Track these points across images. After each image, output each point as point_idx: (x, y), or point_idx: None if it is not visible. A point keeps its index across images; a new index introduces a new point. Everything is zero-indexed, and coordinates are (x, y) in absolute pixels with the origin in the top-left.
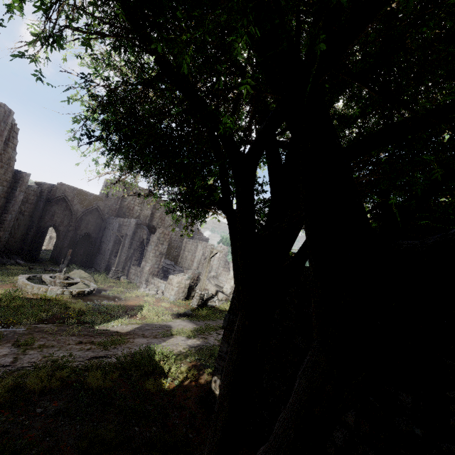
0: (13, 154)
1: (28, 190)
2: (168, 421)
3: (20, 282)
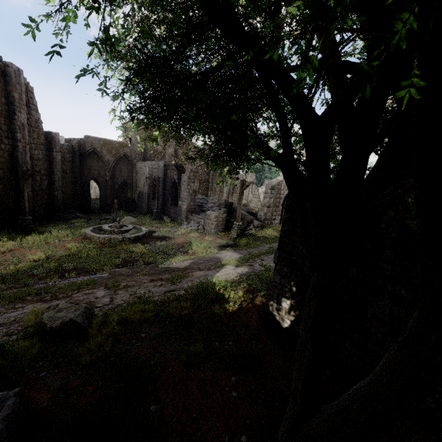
0: (38, 116)
1: (62, 149)
2: (239, 336)
3: (88, 235)
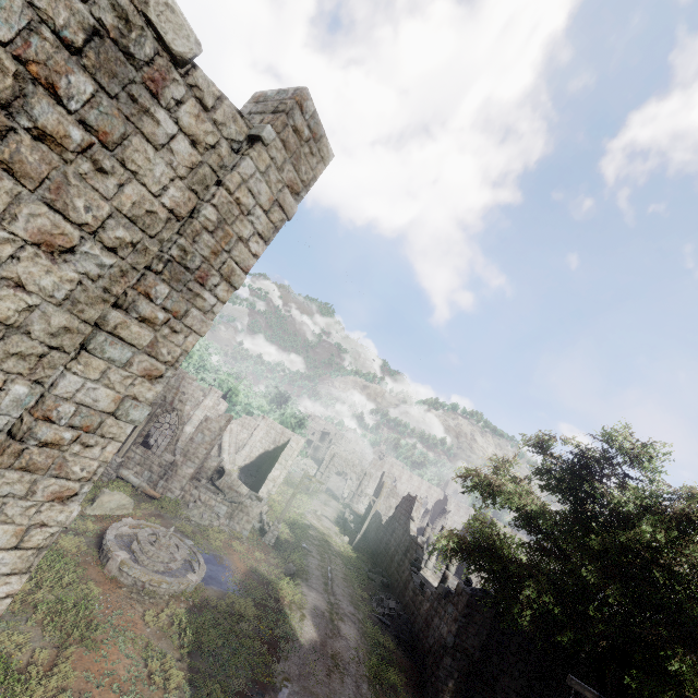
0: None
1: None
2: None
3: (146, 578)
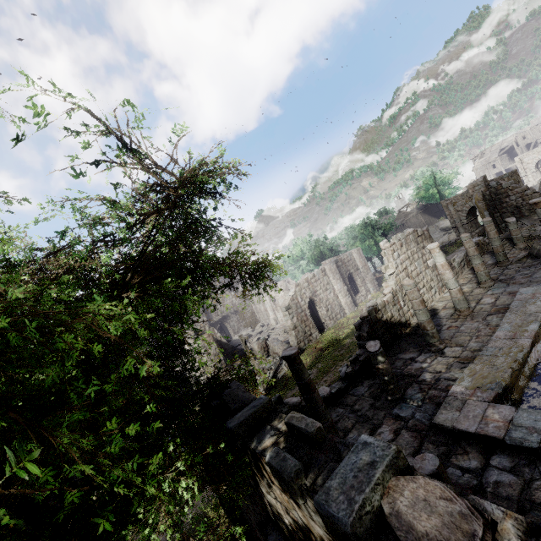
0: None
1: None
2: None
3: None
